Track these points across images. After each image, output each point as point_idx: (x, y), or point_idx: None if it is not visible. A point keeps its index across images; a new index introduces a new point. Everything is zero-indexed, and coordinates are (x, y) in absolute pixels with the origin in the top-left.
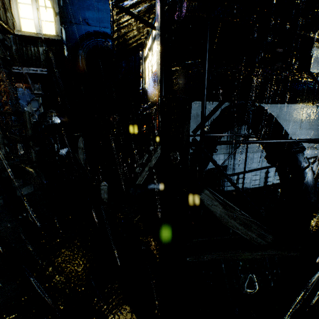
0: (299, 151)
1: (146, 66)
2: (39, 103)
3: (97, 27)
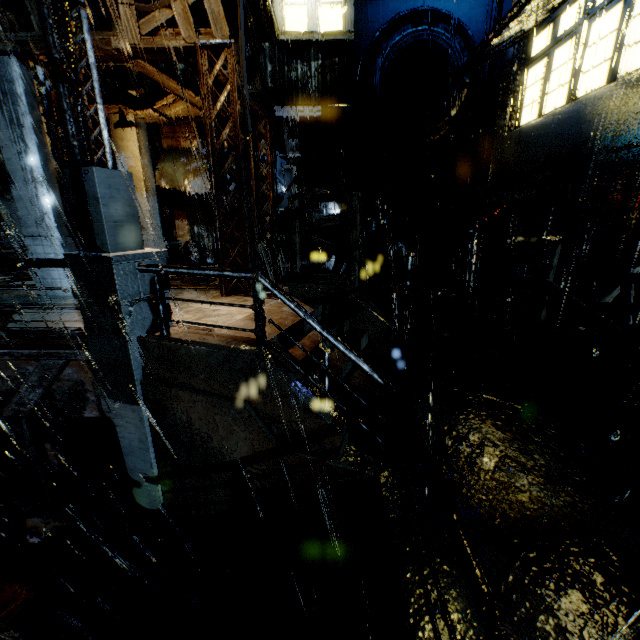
0: None
1: (533, 78)
2: (292, 177)
3: None
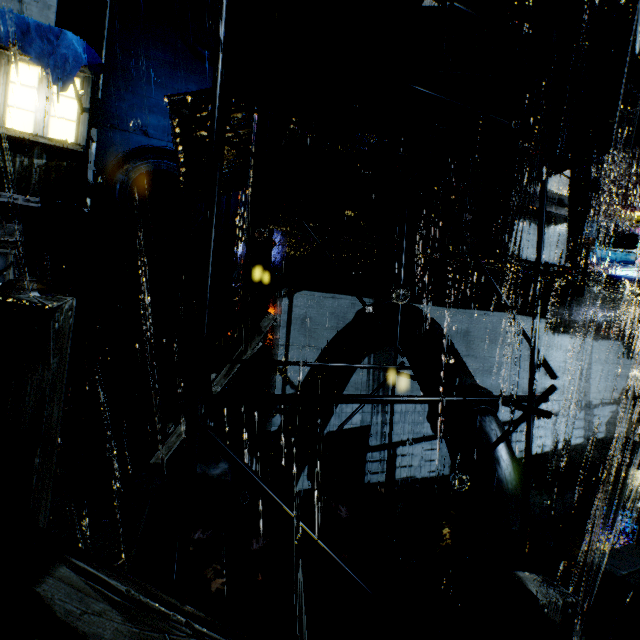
0: (486, 412)
1: None
2: (8, 262)
3: (164, 141)
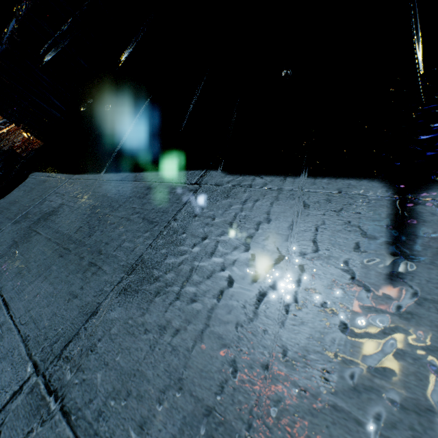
0: None
1: None
2: None
3: None
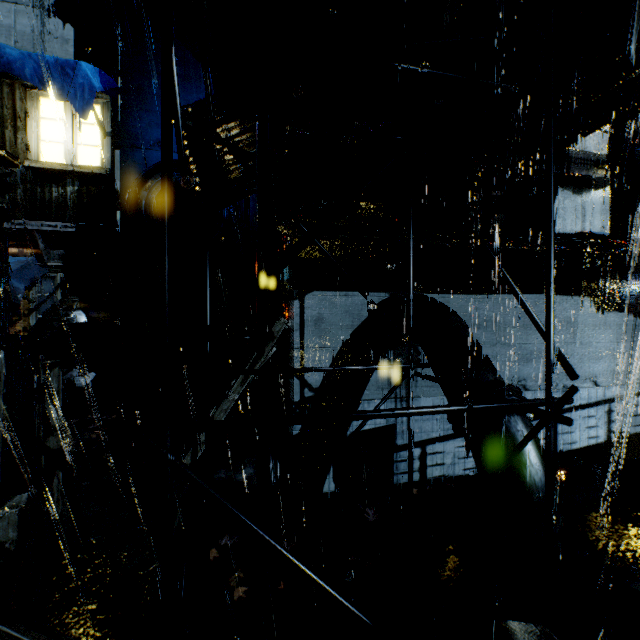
0: (510, 411)
1: None
2: (55, 284)
3: None
